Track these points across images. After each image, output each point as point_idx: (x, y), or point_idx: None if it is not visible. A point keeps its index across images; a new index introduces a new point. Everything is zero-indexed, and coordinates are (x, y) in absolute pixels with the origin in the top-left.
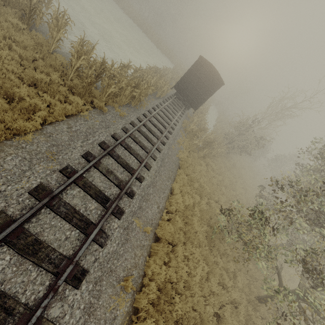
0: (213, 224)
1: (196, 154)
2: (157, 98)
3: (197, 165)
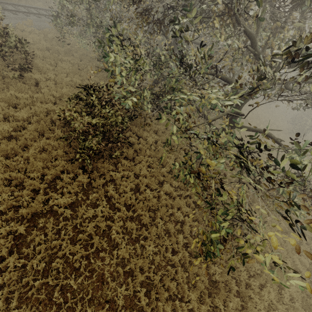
0: None
1: None
2: None
3: None
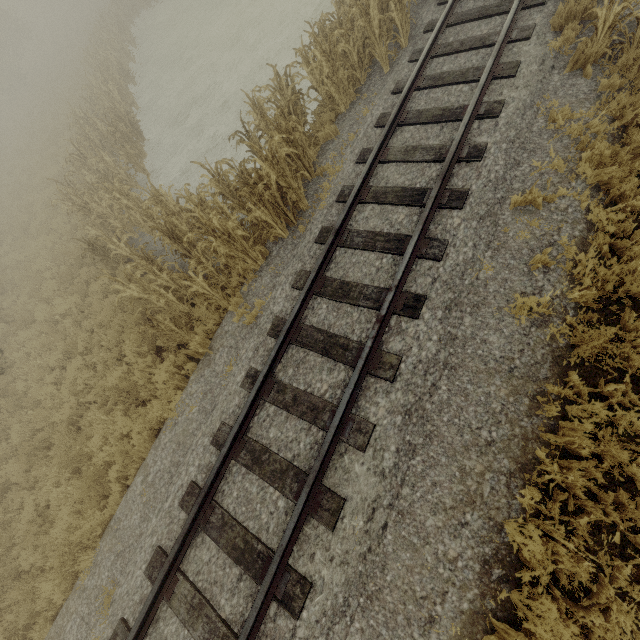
0: None
1: None
2: (388, 73)
3: None
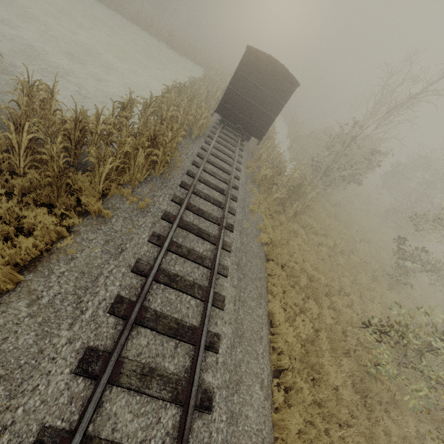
0: (353, 347)
1: (283, 216)
2: (195, 139)
3: (291, 237)
